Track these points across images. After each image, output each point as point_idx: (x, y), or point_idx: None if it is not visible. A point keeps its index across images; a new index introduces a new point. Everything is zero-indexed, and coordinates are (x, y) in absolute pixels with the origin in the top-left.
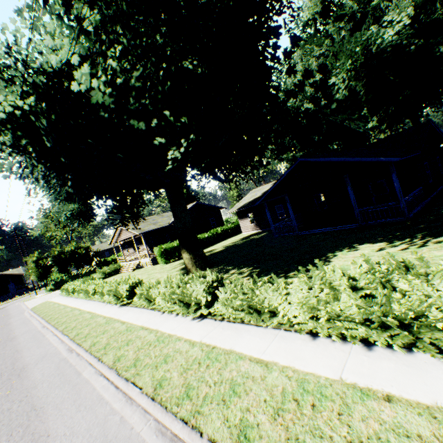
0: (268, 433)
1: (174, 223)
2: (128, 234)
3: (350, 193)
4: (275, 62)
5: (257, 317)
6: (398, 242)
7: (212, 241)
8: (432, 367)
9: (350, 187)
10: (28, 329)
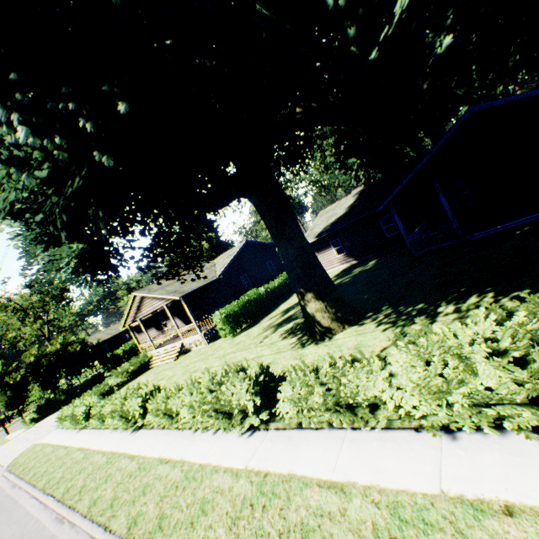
0: None
1: (222, 274)
2: (155, 303)
3: None
4: None
5: None
6: None
7: (286, 290)
8: None
9: None
10: (20, 534)
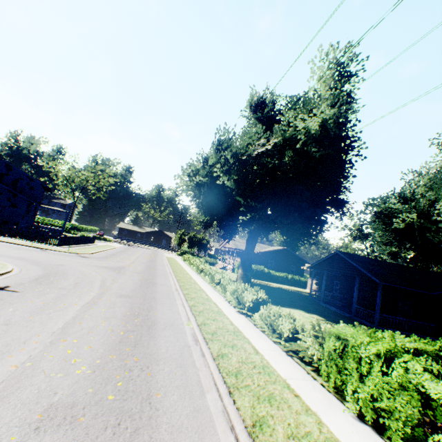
0: (192, 295)
1: (261, 253)
2: (230, 245)
3: (355, 291)
4: (298, 199)
5: (223, 292)
6: (327, 321)
7: (279, 280)
8: (232, 309)
9: (356, 287)
10: (162, 262)
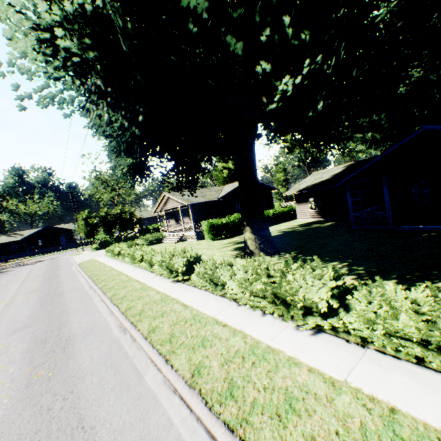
0: None
1: (222, 198)
2: (174, 204)
3: None
4: None
5: None
6: None
7: None
8: None
9: None
10: (75, 287)
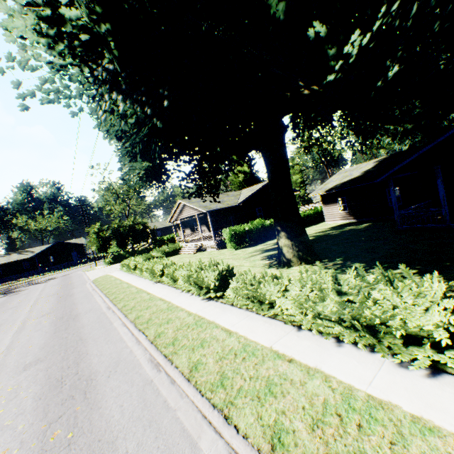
0: None
1: (242, 203)
2: (191, 211)
3: None
4: None
5: None
6: None
7: None
8: None
9: None
10: (91, 308)
